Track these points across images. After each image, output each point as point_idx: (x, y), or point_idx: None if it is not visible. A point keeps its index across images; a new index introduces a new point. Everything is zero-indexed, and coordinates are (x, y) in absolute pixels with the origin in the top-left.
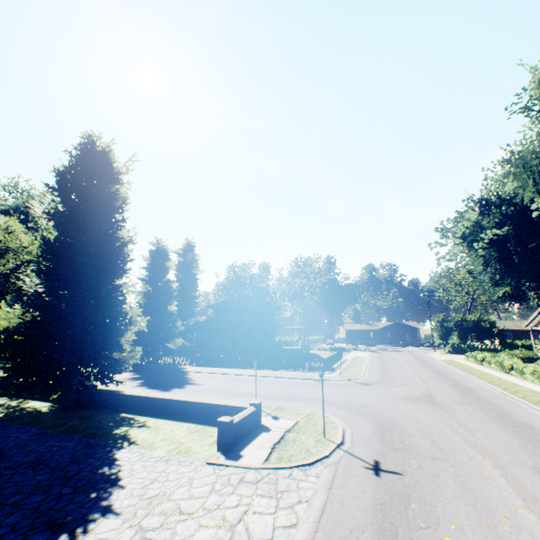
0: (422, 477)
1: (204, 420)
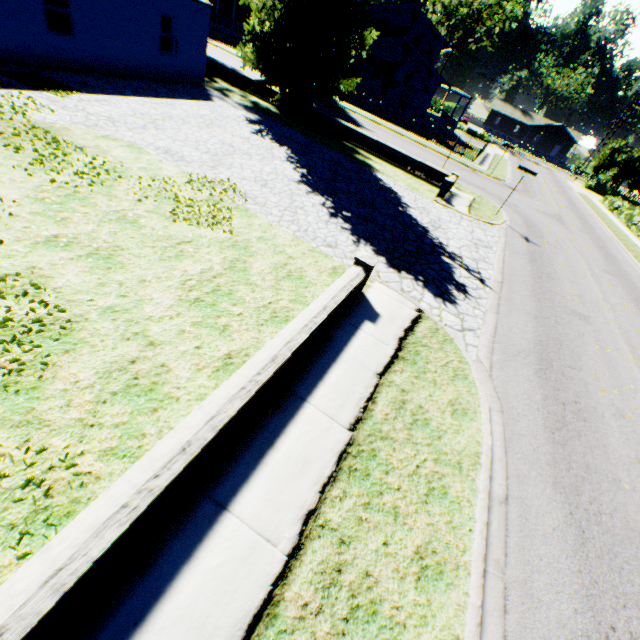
0: (548, 252)
1: (410, 173)
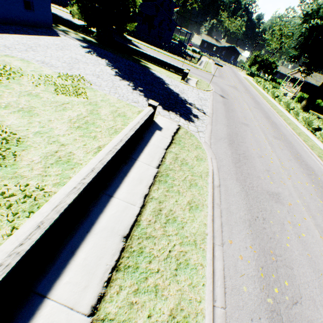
0: (231, 101)
1: (168, 70)
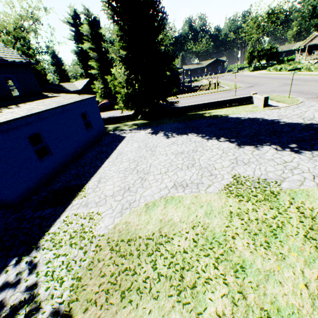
0: None
1: (230, 106)
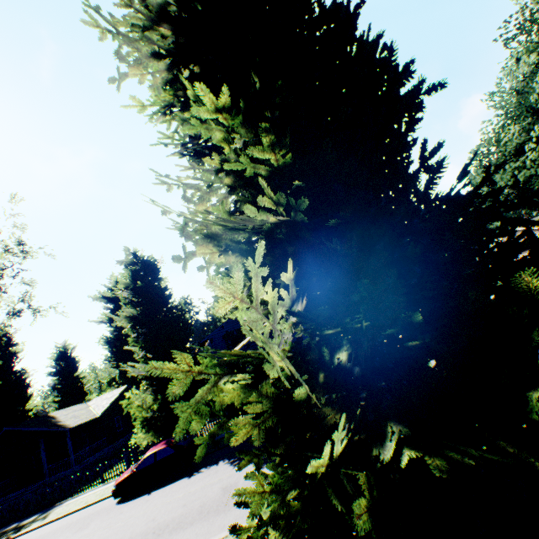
0: None
1: None
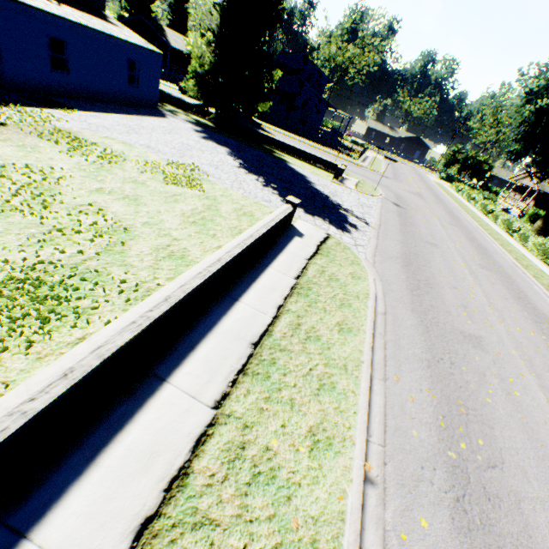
0: (411, 212)
1: (313, 165)
